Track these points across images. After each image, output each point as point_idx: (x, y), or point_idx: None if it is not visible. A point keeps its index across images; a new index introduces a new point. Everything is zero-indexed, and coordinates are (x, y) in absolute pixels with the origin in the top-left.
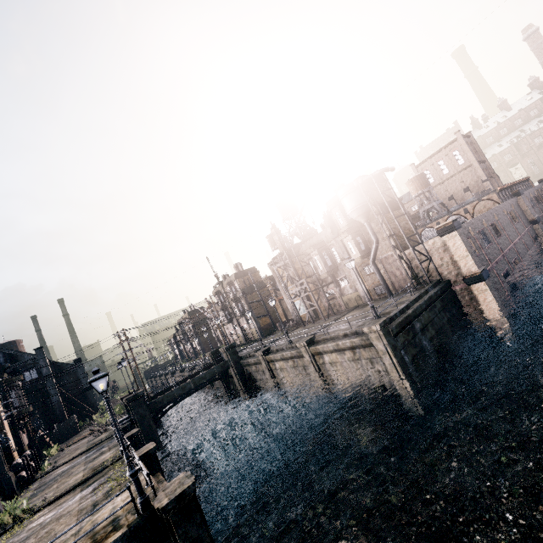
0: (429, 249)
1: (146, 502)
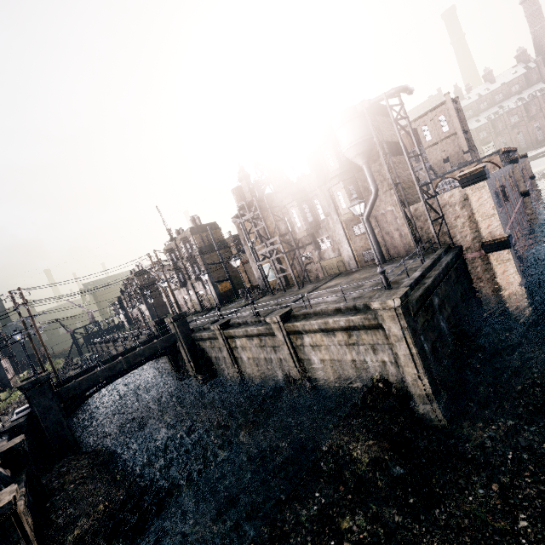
0: (443, 204)
1: None
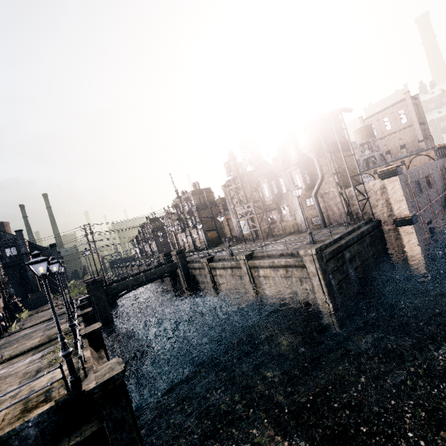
0: (368, 189)
1: (76, 381)
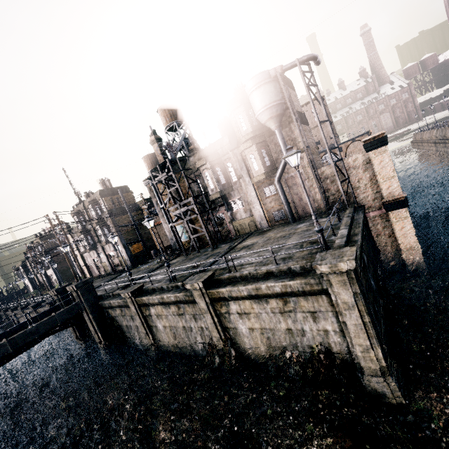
0: (348, 167)
1: None
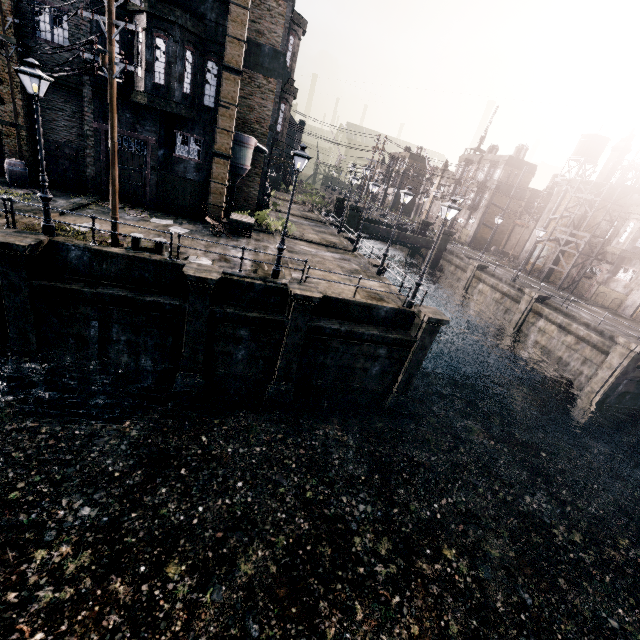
0: None
1: (412, 304)
